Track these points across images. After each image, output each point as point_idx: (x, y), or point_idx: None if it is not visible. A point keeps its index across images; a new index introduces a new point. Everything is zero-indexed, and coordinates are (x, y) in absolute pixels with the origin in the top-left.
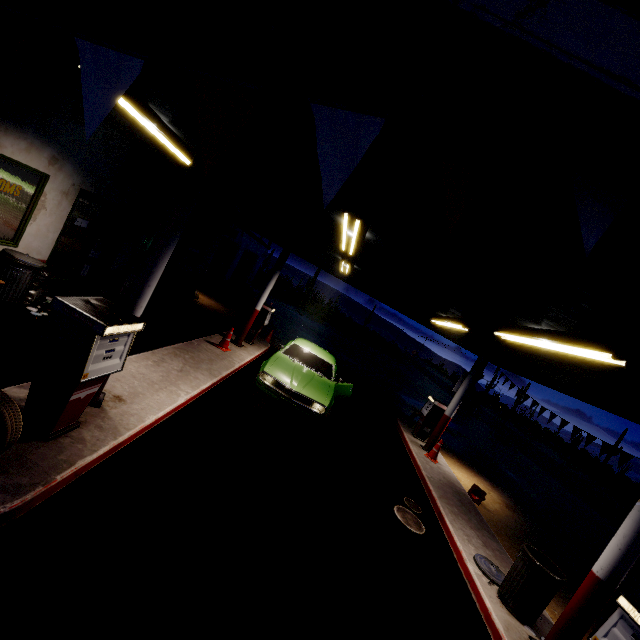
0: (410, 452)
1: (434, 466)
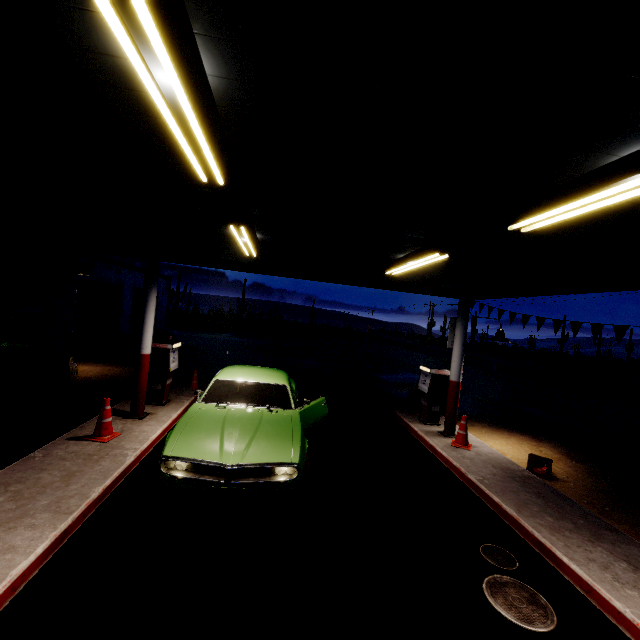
0: (434, 451)
1: (472, 455)
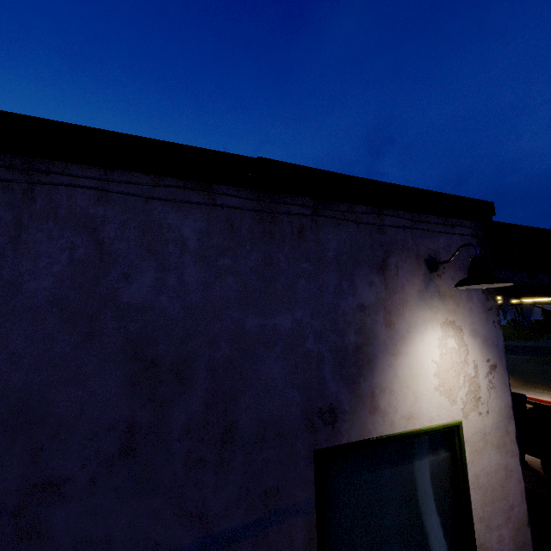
0: None
1: None
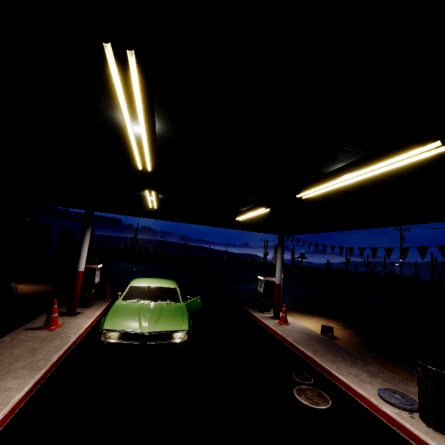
0: (268, 327)
1: (290, 328)
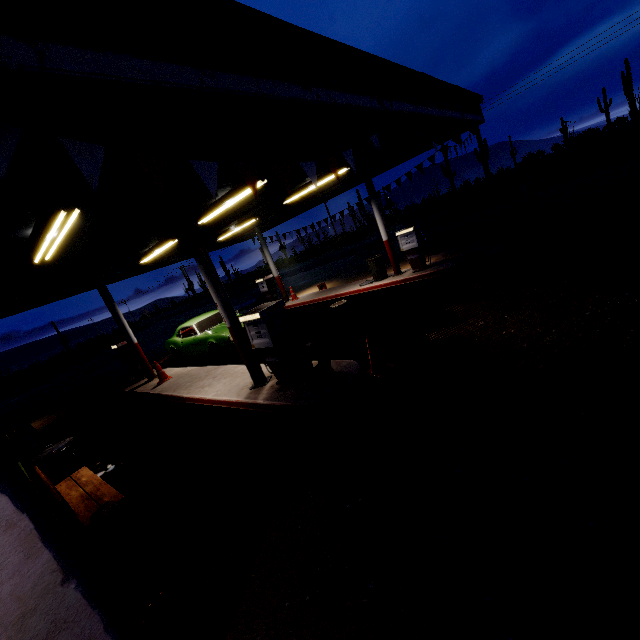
0: (289, 307)
1: (302, 298)
